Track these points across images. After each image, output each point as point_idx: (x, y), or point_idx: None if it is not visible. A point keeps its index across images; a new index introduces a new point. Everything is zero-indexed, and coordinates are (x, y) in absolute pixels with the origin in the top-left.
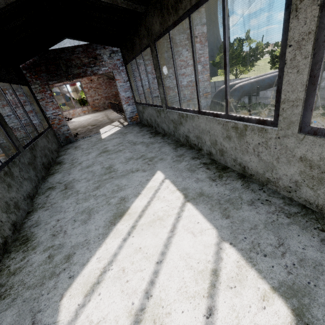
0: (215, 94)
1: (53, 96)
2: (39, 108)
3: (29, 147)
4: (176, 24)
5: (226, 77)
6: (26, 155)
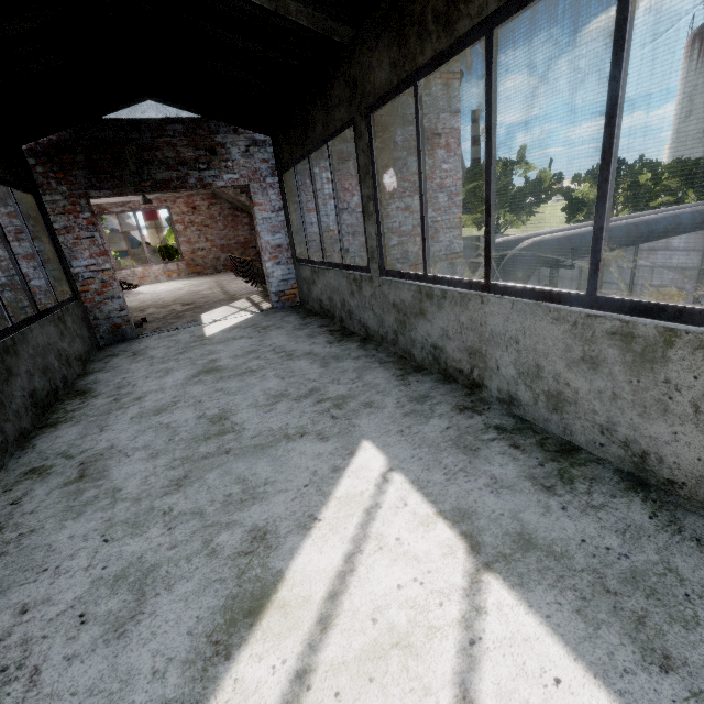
0: (476, 256)
1: (96, 226)
2: (54, 249)
3: None
4: (442, 61)
5: (606, 190)
6: None
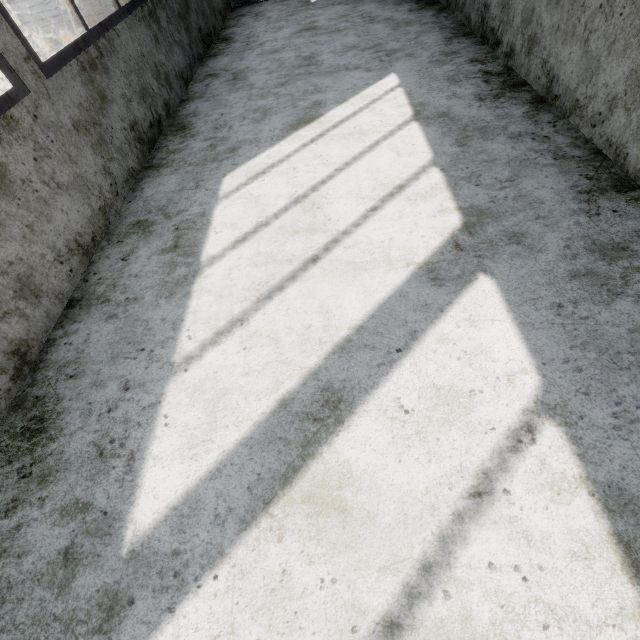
0: None
1: None
2: None
3: None
4: None
5: None
6: None
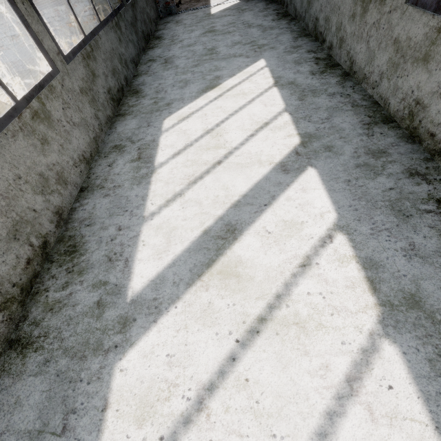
0: None
1: None
2: None
3: (130, 1)
4: None
5: None
6: (129, 11)
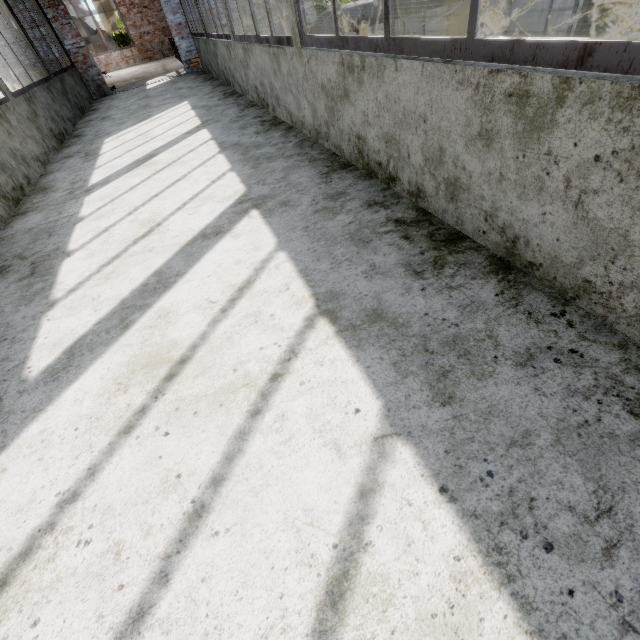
0: (312, 26)
1: (69, 15)
2: (54, 33)
3: (58, 77)
4: None
5: None
6: (58, 83)
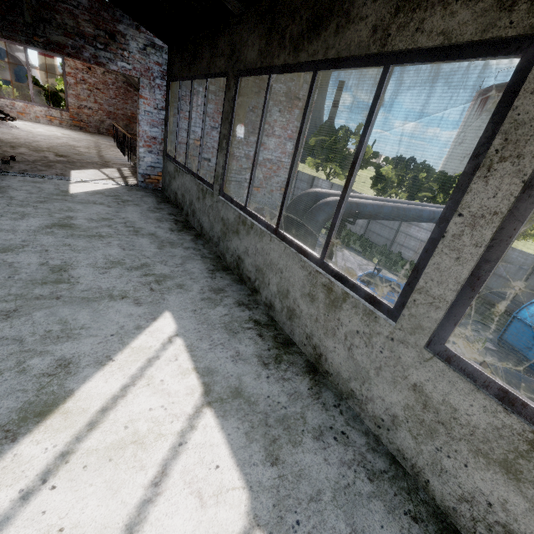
0: (299, 196)
1: None
2: None
3: None
4: (288, 70)
5: (342, 203)
6: None
